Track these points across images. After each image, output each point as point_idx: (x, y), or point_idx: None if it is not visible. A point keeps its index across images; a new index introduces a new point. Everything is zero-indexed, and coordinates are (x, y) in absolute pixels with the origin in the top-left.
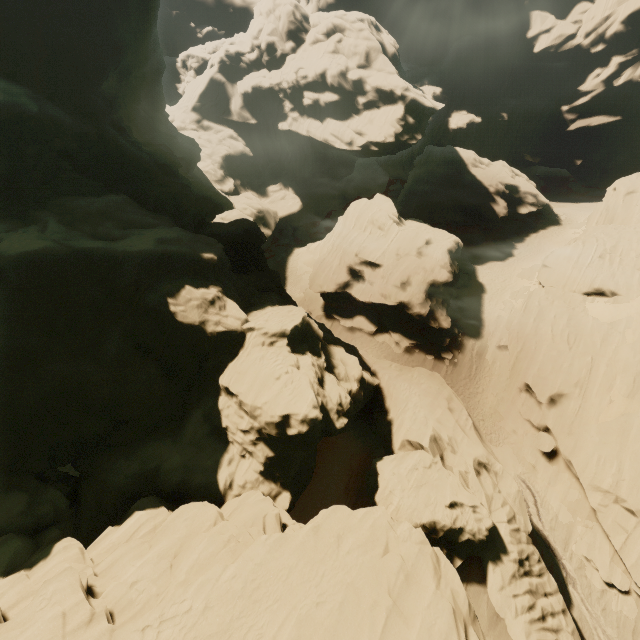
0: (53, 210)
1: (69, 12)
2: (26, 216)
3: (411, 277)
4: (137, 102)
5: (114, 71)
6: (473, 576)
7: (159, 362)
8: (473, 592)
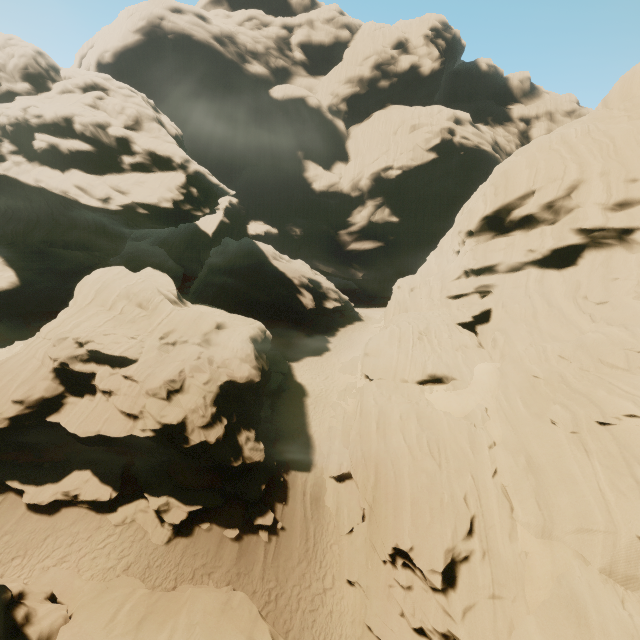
0: None
1: None
2: None
3: (190, 379)
4: None
5: None
6: None
7: None
8: None
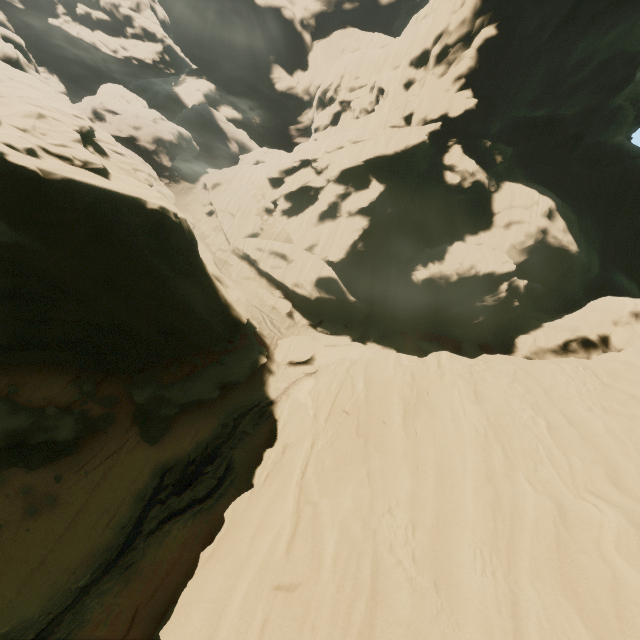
0: None
1: None
2: None
3: (144, 127)
4: None
5: None
6: None
7: None
8: None
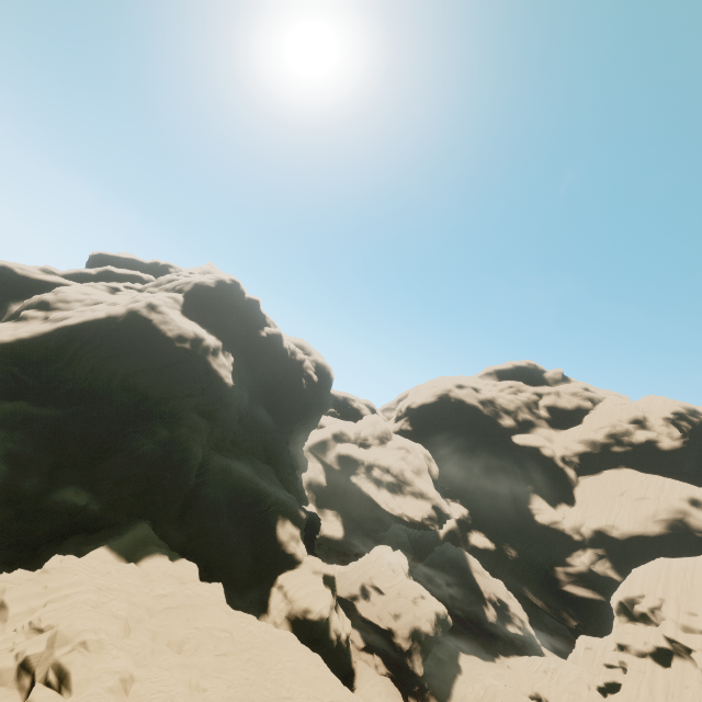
0: (249, 459)
1: (302, 401)
2: (239, 456)
3: (403, 613)
4: (299, 435)
5: (300, 422)
6: None
7: (255, 550)
8: None
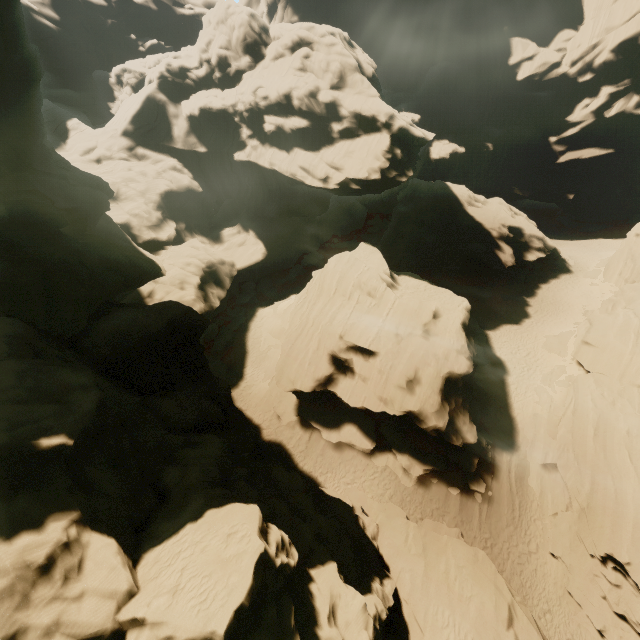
0: None
1: None
2: None
3: (419, 370)
4: None
5: None
6: None
7: None
8: None
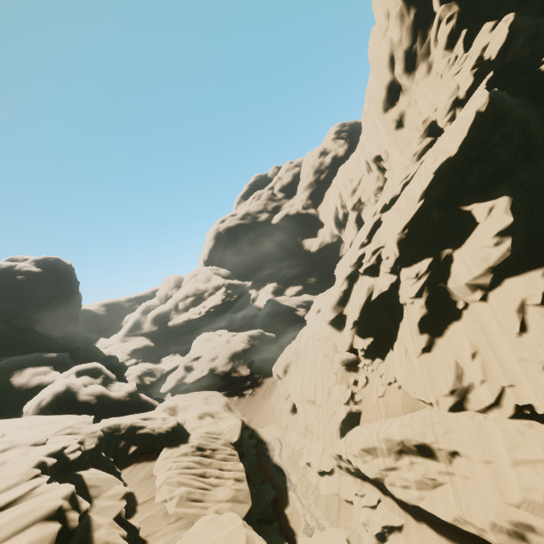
0: None
1: (28, 292)
2: None
3: (219, 354)
4: (58, 320)
5: (46, 309)
6: (147, 459)
7: None
8: (140, 467)
